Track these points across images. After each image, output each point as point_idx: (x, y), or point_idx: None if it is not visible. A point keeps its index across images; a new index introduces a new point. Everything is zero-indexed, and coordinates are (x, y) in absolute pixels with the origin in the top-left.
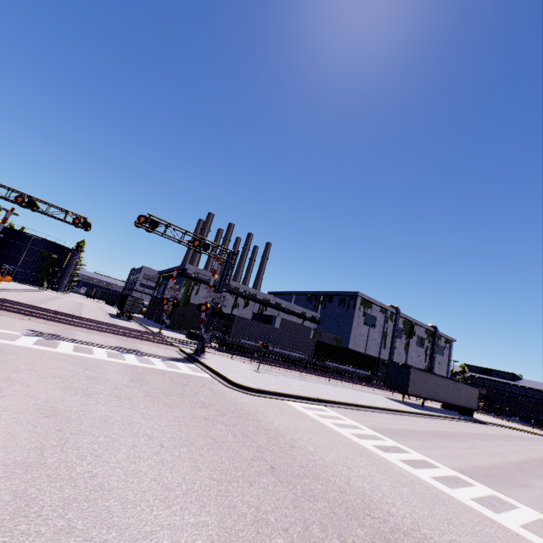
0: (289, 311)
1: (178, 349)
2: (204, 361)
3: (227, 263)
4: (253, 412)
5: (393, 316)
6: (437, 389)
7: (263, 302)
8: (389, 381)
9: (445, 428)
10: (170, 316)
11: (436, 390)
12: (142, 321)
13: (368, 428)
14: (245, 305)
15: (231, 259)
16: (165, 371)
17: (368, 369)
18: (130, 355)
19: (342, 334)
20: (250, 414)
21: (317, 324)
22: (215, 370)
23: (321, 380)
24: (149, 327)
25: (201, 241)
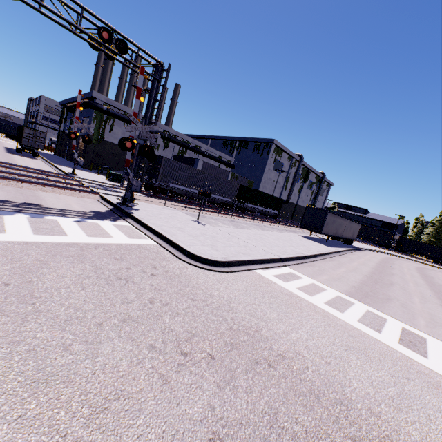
0: (208, 155)
1: (100, 197)
2: (138, 217)
3: (155, 82)
4: (256, 329)
5: (296, 163)
6: (339, 227)
7: (183, 144)
8: (305, 223)
9: (364, 267)
10: (84, 154)
11: (338, 229)
12: (51, 159)
13: (350, 297)
14: (165, 146)
15: (159, 76)
16: (83, 247)
17: (276, 209)
18: (17, 216)
19: (254, 178)
20: (258, 338)
21: (232, 168)
22: (158, 232)
23: (247, 222)
24: (59, 167)
25: (112, 34)
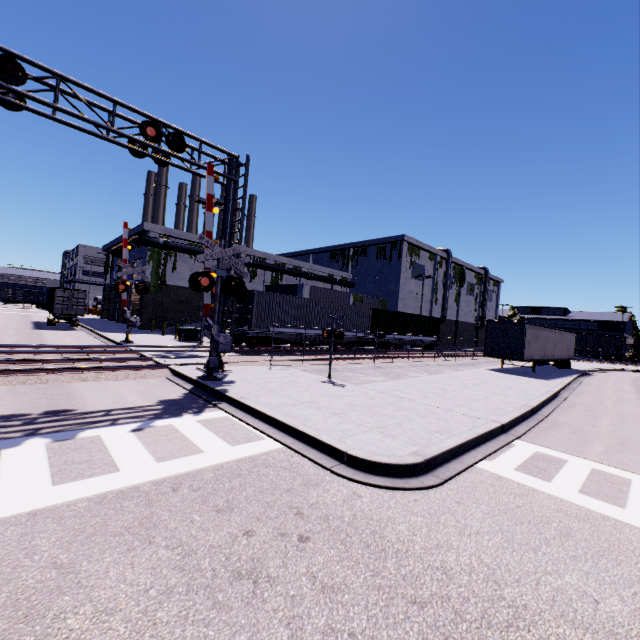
0: (314, 276)
1: (170, 373)
2: (238, 397)
3: (230, 184)
4: None
5: (442, 262)
6: (546, 345)
7: (276, 268)
8: (491, 348)
9: (629, 407)
10: (141, 309)
11: (546, 347)
12: (96, 326)
13: None
14: (252, 276)
15: (235, 175)
16: (150, 493)
17: (433, 334)
18: (28, 446)
19: (386, 295)
20: None
21: (350, 288)
22: (278, 420)
23: (400, 365)
24: (107, 335)
25: (160, 130)
